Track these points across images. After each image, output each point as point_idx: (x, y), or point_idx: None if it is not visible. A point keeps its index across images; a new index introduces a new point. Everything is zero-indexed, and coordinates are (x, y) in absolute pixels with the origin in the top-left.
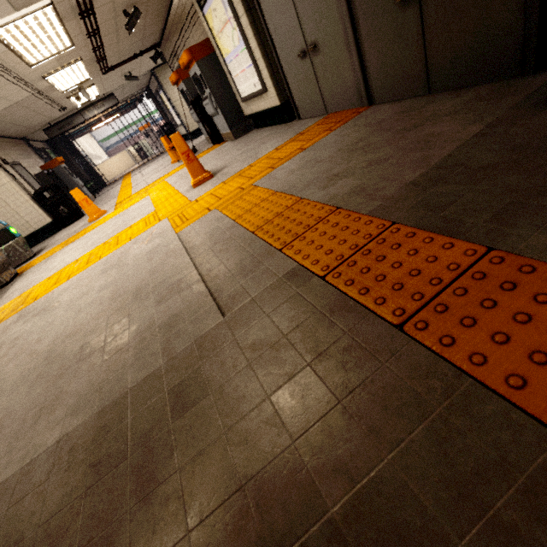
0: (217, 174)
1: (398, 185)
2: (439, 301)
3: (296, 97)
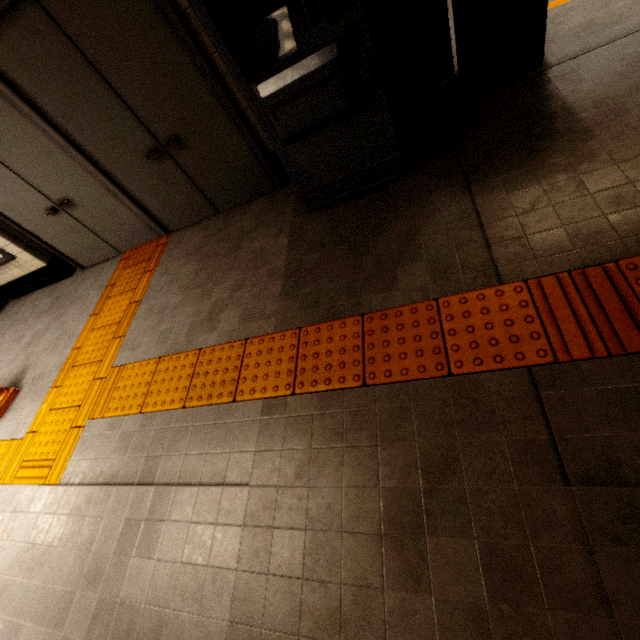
0: (22, 384)
1: (274, 299)
2: (367, 357)
3: (64, 250)
